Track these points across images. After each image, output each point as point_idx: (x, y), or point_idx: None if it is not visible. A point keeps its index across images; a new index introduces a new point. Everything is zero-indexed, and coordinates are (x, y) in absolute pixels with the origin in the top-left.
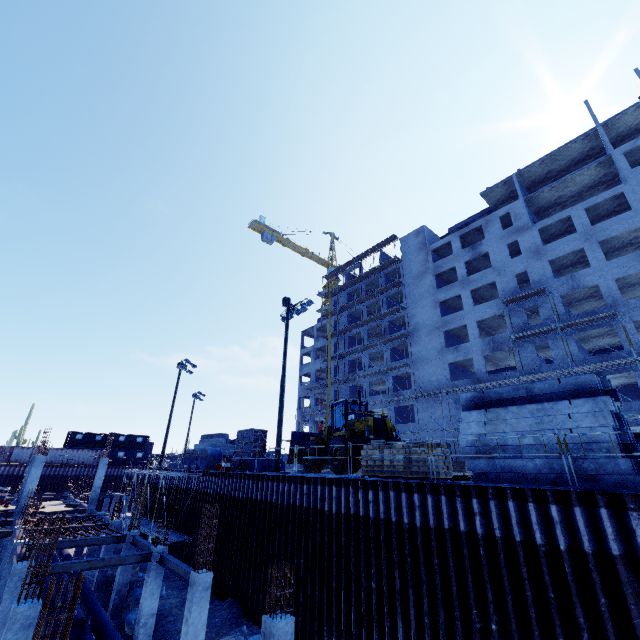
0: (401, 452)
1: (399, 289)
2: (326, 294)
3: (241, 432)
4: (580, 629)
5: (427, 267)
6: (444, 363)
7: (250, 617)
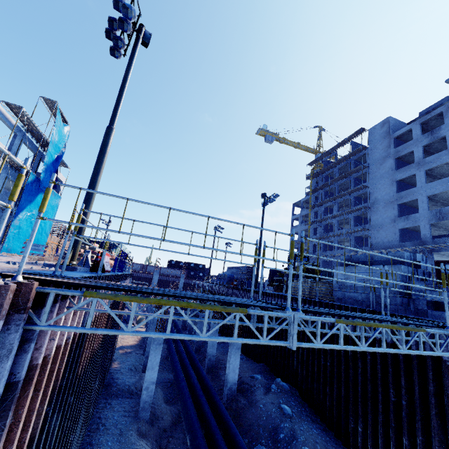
0: (309, 284)
1: (364, 171)
2: (309, 177)
3: (241, 267)
4: (358, 367)
5: (388, 152)
6: (395, 229)
7: (241, 351)
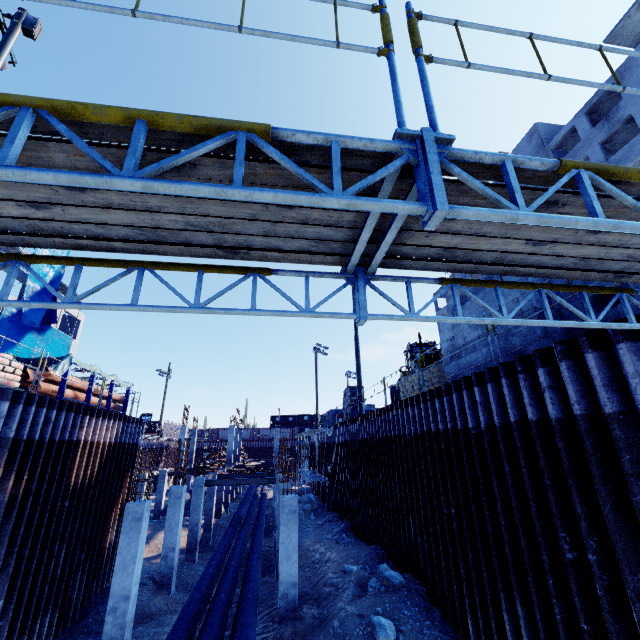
0: (417, 376)
1: None
2: None
3: (344, 391)
4: (496, 500)
5: None
6: None
7: (354, 531)
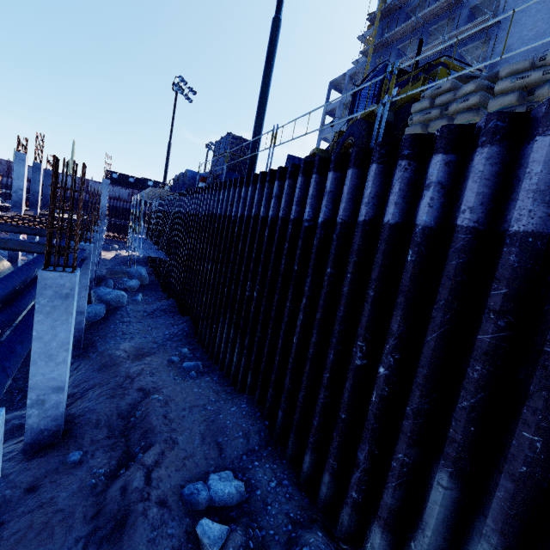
0: None
1: None
2: (373, 16)
3: (218, 142)
4: None
5: None
6: None
7: (200, 339)
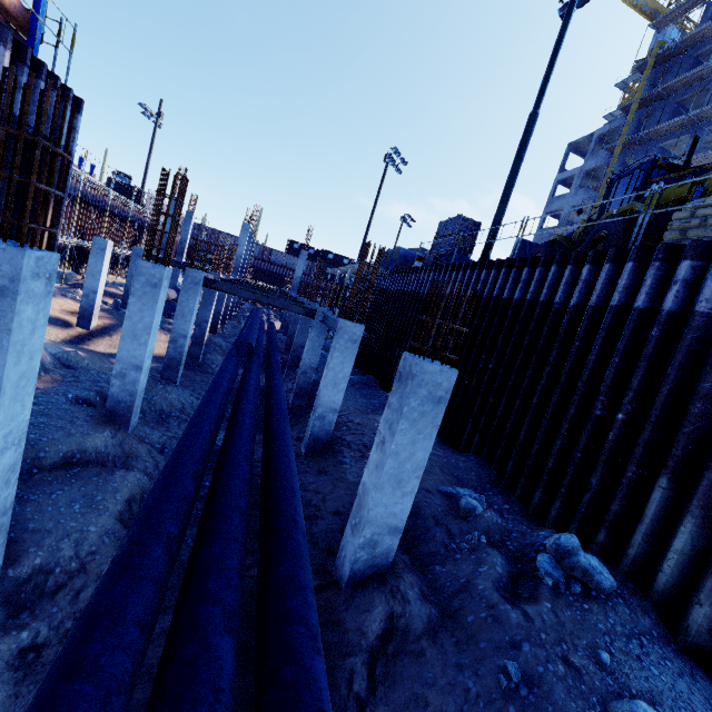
0: None
1: None
2: (642, 63)
3: (444, 223)
4: None
5: None
6: None
7: None
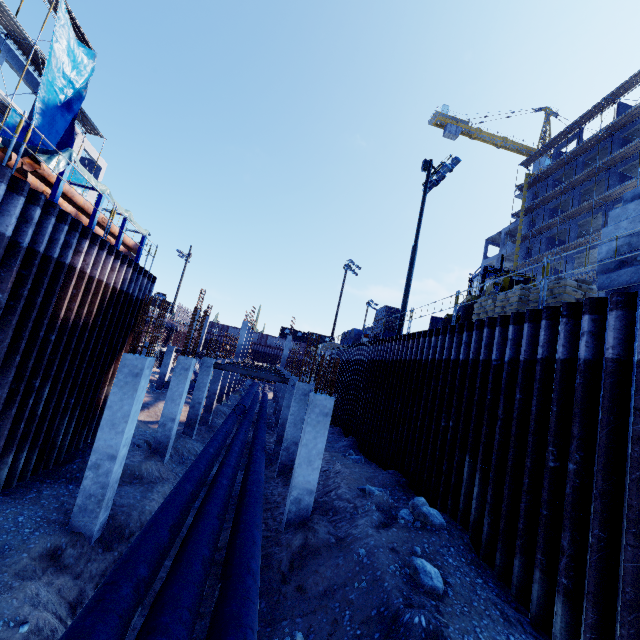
0: (517, 293)
1: None
2: (521, 186)
3: (378, 311)
4: None
5: None
6: None
7: (361, 450)
